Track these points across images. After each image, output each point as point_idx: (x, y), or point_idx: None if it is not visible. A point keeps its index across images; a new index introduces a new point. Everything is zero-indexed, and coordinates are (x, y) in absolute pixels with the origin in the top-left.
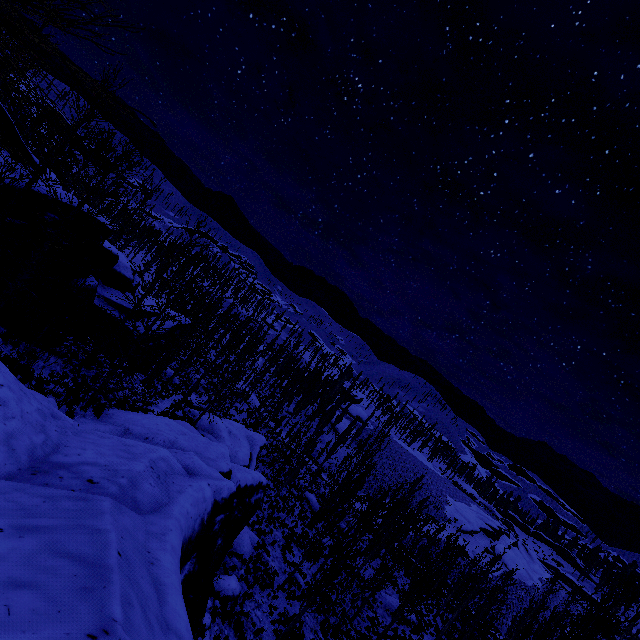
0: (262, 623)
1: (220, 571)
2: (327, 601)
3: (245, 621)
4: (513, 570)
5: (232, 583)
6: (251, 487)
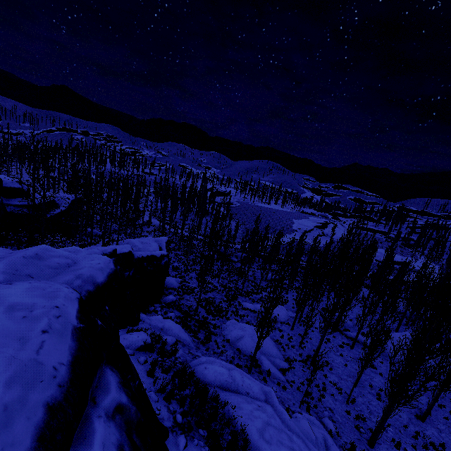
0: (192, 304)
1: (164, 297)
2: (226, 287)
3: (182, 306)
4: (318, 235)
5: (170, 297)
6: (152, 256)
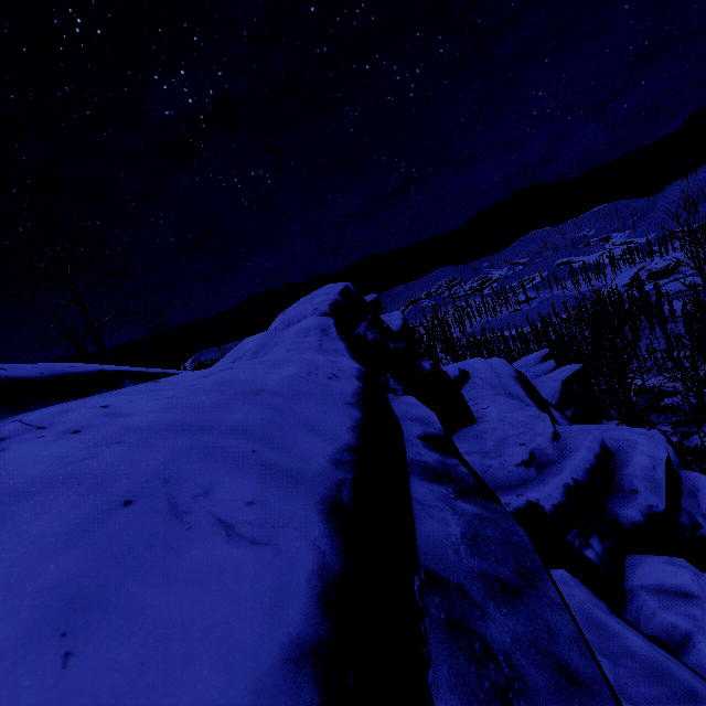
0: None
1: None
2: None
3: None
4: None
5: None
6: None
